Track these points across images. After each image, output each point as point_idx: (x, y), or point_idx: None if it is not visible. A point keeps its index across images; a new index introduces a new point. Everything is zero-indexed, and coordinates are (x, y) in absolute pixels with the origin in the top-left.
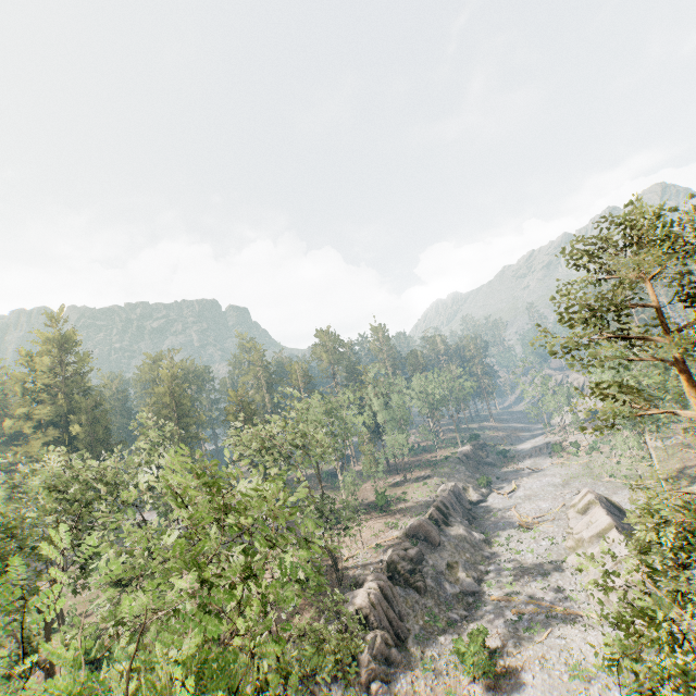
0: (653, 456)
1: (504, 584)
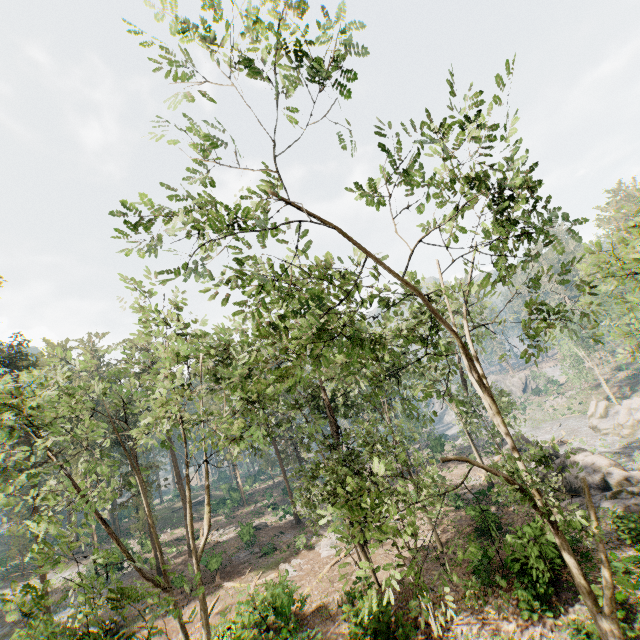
0: (602, 381)
1: (632, 458)
